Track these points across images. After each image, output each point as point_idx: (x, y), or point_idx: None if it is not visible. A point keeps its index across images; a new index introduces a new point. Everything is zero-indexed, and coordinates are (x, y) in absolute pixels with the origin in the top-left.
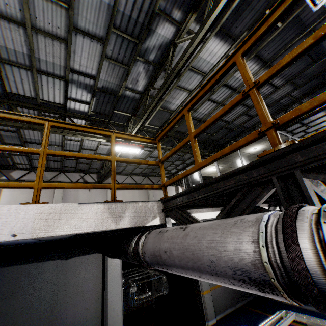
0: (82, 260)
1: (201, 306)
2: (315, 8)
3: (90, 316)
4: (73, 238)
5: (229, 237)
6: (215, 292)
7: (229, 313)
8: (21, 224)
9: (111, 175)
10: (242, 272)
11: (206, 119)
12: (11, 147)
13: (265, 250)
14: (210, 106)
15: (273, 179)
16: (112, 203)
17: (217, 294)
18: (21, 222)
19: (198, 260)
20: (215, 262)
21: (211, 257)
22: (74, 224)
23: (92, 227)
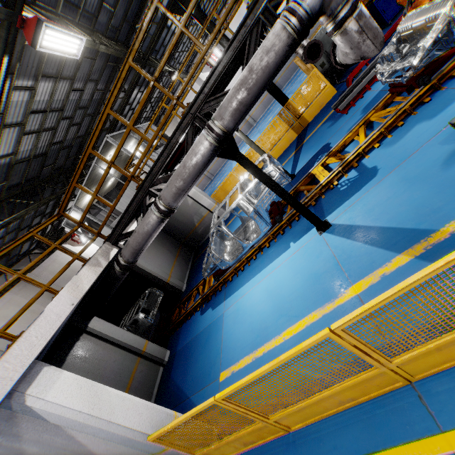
0: (76, 351)
1: (174, 287)
2: (77, 57)
3: (122, 360)
4: (48, 350)
5: (149, 218)
6: (173, 273)
7: (189, 274)
8: (68, 300)
9: (68, 253)
10: (158, 222)
11: (35, 154)
12: (3, 288)
13: (157, 213)
14: (30, 139)
15: (146, 194)
16: (88, 262)
17: (175, 273)
18: (67, 300)
19: (148, 233)
20: (152, 228)
21: (150, 228)
22: (87, 282)
23: (95, 276)
